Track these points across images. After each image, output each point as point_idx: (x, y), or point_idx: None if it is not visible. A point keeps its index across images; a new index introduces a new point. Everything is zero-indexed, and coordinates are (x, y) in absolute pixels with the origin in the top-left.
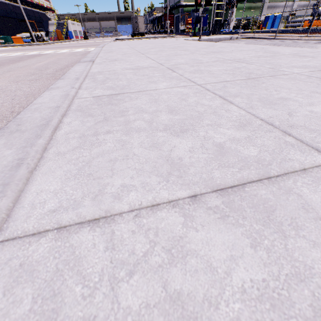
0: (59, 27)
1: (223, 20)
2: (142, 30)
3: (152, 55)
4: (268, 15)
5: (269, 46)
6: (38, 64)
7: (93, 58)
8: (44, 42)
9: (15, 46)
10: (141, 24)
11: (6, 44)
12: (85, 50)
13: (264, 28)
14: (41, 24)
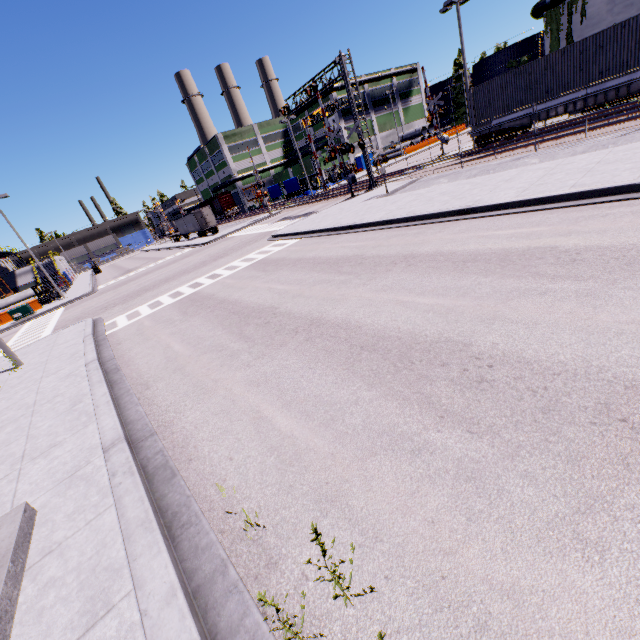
0: (39, 273)
1: (309, 177)
2: (213, 223)
3: (479, 194)
4: (358, 156)
5: (516, 169)
6: (362, 243)
7: (453, 207)
8: (67, 294)
9: (45, 313)
10: (209, 217)
11: (25, 318)
12: (286, 244)
13: (360, 170)
14: (1, 281)
